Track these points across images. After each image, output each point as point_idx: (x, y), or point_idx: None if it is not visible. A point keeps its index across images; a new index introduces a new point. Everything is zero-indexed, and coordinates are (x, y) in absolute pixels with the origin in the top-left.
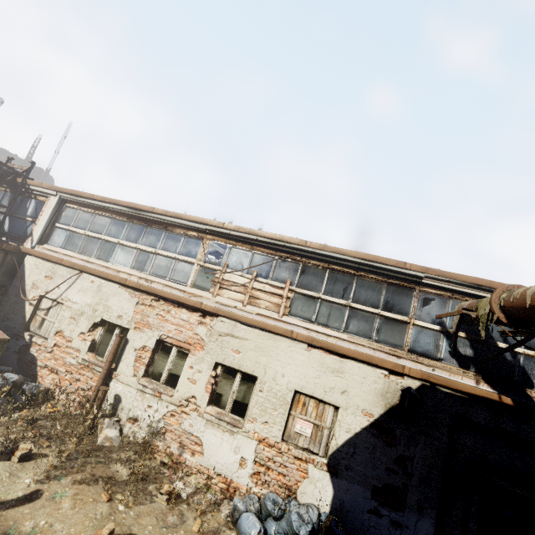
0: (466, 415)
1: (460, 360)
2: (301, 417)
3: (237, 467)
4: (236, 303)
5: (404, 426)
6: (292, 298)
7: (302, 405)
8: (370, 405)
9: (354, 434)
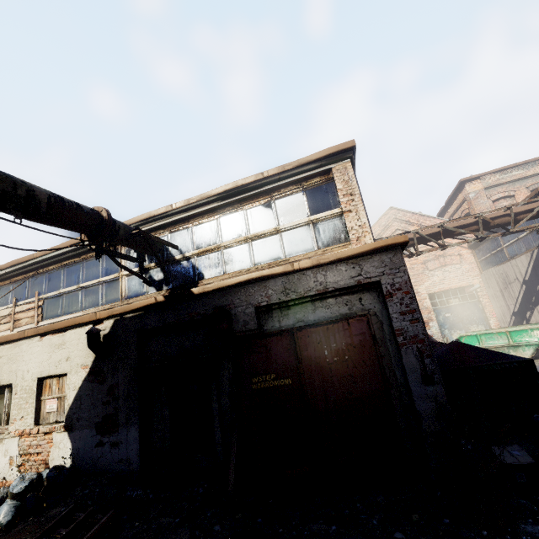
0: (145, 326)
1: (156, 286)
2: (48, 398)
3: (9, 467)
4: (7, 332)
5: (108, 361)
6: (44, 305)
7: (48, 388)
8: (85, 358)
9: (78, 389)
